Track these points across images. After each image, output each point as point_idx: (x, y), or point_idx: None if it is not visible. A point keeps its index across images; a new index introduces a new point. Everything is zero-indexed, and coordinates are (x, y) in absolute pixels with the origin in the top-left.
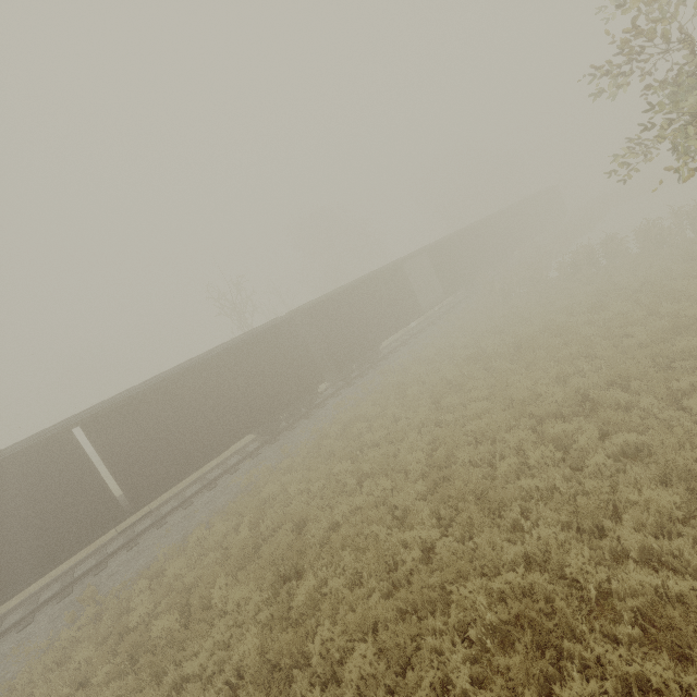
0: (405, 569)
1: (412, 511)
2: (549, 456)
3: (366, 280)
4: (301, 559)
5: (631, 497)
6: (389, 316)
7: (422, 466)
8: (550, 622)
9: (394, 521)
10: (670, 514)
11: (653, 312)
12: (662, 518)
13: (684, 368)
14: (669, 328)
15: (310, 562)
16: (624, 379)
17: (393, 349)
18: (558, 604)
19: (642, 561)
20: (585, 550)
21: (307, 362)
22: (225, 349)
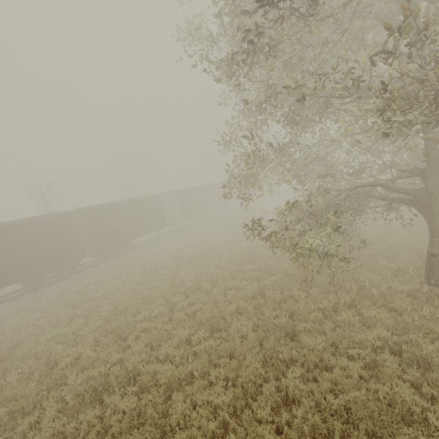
0: (60, 369)
1: (82, 337)
2: (163, 312)
3: (133, 201)
4: (2, 366)
5: (174, 332)
6: (143, 224)
7: (109, 314)
8: (101, 387)
9: (74, 343)
10: (186, 340)
11: (253, 249)
12: (182, 342)
13: (241, 277)
14: (251, 258)
15: (6, 367)
16: (217, 279)
17: (143, 244)
18: (110, 379)
19: (165, 361)
20: (143, 356)
21: (76, 242)
22: (11, 224)
